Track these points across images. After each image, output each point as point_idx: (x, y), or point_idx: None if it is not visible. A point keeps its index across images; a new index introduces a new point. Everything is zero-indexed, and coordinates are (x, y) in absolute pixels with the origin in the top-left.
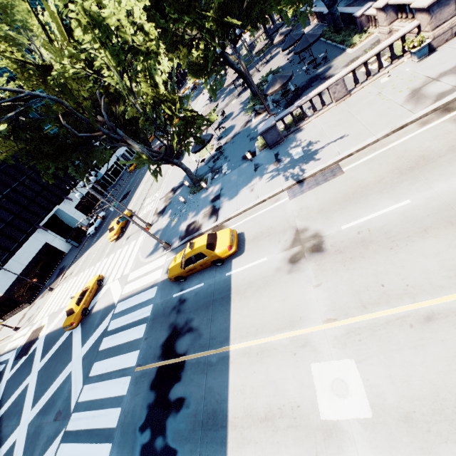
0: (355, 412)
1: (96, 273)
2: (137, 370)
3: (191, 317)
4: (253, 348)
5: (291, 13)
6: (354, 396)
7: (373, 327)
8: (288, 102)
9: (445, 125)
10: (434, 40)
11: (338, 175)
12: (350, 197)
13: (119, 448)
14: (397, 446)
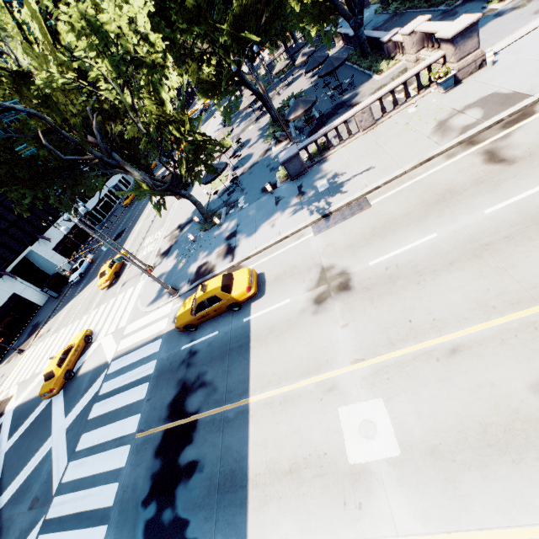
0: (384, 451)
1: (82, 328)
2: (139, 437)
3: (204, 370)
4: (275, 398)
5: (314, 33)
6: (382, 436)
7: (401, 364)
8: (313, 129)
9: (470, 158)
10: (460, 72)
11: (366, 209)
12: (378, 232)
13: (117, 529)
14: (424, 480)
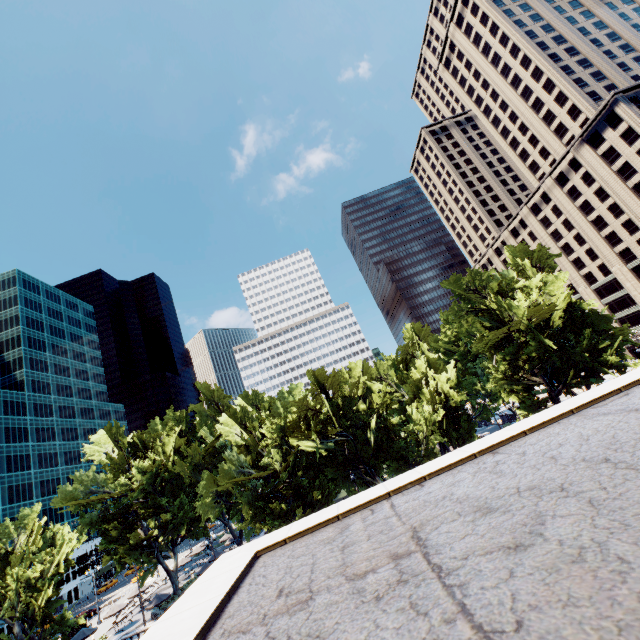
0: None
1: None
2: None
3: None
4: None
5: None
6: None
7: None
8: None
9: None
10: None
11: None
12: None
13: None
14: None
